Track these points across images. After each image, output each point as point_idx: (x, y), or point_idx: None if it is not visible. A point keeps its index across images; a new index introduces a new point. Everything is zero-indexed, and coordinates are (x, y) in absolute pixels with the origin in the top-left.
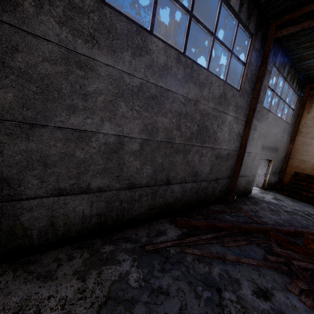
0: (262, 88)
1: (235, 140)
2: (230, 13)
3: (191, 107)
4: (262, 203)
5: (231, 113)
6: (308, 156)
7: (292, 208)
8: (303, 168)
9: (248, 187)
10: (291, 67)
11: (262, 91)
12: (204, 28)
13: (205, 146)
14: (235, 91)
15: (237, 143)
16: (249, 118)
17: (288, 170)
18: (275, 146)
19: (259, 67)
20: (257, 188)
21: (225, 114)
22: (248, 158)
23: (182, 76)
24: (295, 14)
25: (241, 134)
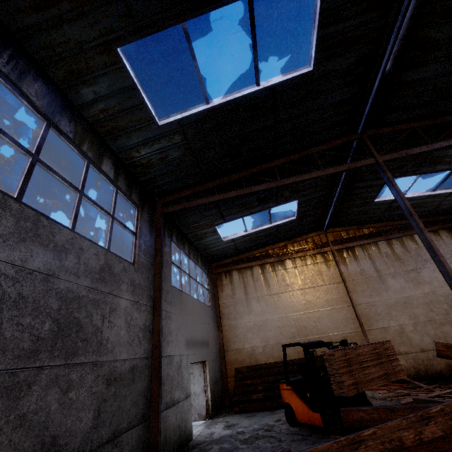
0: (165, 263)
1: (141, 338)
2: (104, 178)
3: (36, 285)
4: (212, 447)
5: (126, 295)
6: (241, 342)
7: (250, 430)
8: (242, 359)
9: (184, 426)
10: (191, 245)
11: (165, 267)
12: (63, 180)
13: (78, 363)
14: (127, 264)
15: (146, 344)
16: (156, 301)
17: (229, 370)
18: (204, 338)
19: (155, 240)
20: (201, 420)
21: (116, 296)
22: (170, 367)
23: (12, 230)
24: (175, 196)
25: (149, 327)
